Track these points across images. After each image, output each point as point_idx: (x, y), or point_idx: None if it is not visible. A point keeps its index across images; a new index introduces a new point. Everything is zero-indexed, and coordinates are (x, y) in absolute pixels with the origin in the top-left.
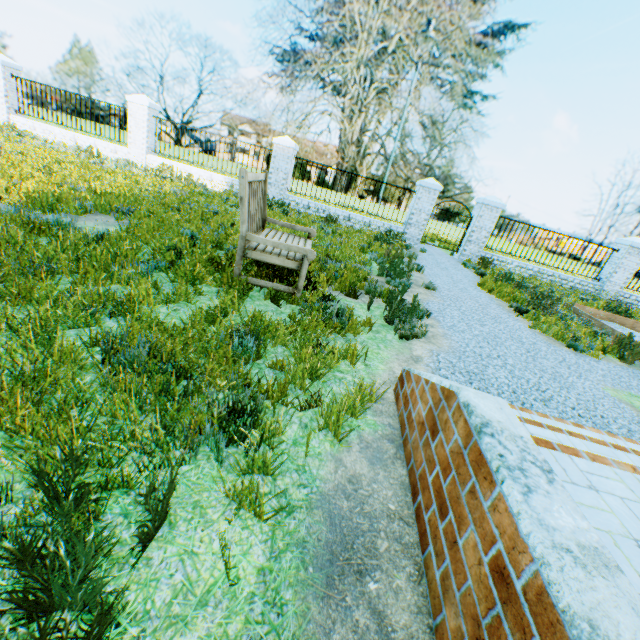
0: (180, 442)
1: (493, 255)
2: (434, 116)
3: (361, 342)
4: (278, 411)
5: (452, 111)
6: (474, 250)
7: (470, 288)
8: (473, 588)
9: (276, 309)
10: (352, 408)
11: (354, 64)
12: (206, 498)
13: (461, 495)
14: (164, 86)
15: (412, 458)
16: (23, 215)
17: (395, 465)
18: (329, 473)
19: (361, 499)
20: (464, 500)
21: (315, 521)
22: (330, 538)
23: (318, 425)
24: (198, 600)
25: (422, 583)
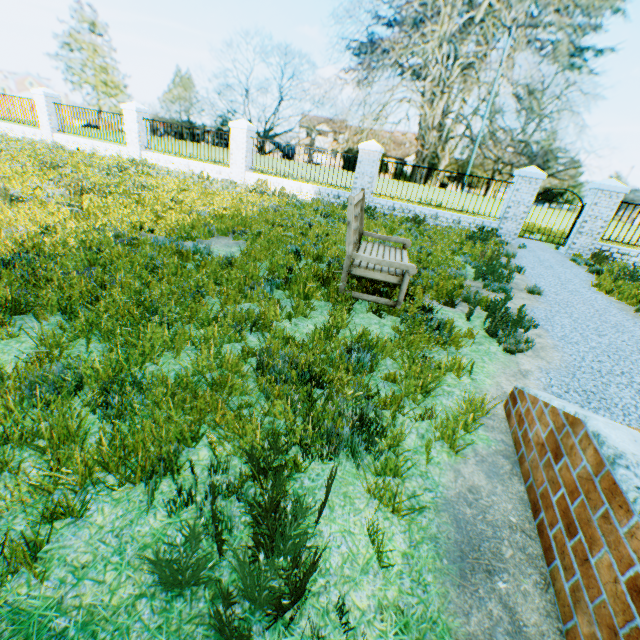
0: (325, 443)
1: (611, 247)
2: (532, 87)
3: (464, 355)
4: (396, 421)
5: (555, 78)
6: (586, 243)
7: (582, 289)
8: (608, 602)
9: (378, 321)
10: (464, 422)
11: (437, 46)
12: (351, 490)
13: (592, 518)
14: (251, 101)
15: (530, 476)
16: (173, 245)
17: (512, 481)
18: (449, 481)
19: (482, 508)
20: (595, 523)
21: (443, 522)
22: (458, 538)
23: (435, 437)
24: (361, 568)
25: (548, 591)
